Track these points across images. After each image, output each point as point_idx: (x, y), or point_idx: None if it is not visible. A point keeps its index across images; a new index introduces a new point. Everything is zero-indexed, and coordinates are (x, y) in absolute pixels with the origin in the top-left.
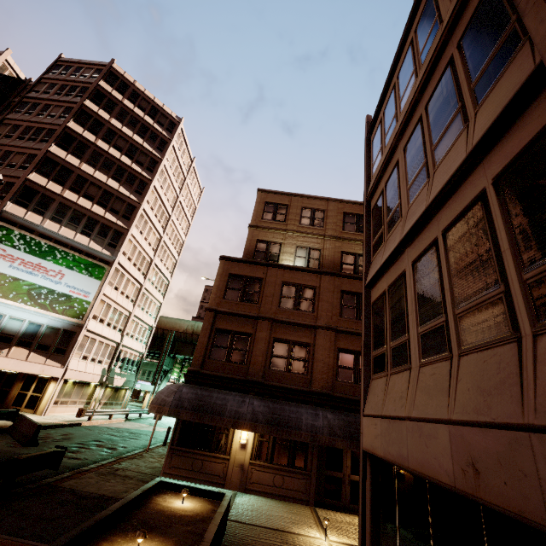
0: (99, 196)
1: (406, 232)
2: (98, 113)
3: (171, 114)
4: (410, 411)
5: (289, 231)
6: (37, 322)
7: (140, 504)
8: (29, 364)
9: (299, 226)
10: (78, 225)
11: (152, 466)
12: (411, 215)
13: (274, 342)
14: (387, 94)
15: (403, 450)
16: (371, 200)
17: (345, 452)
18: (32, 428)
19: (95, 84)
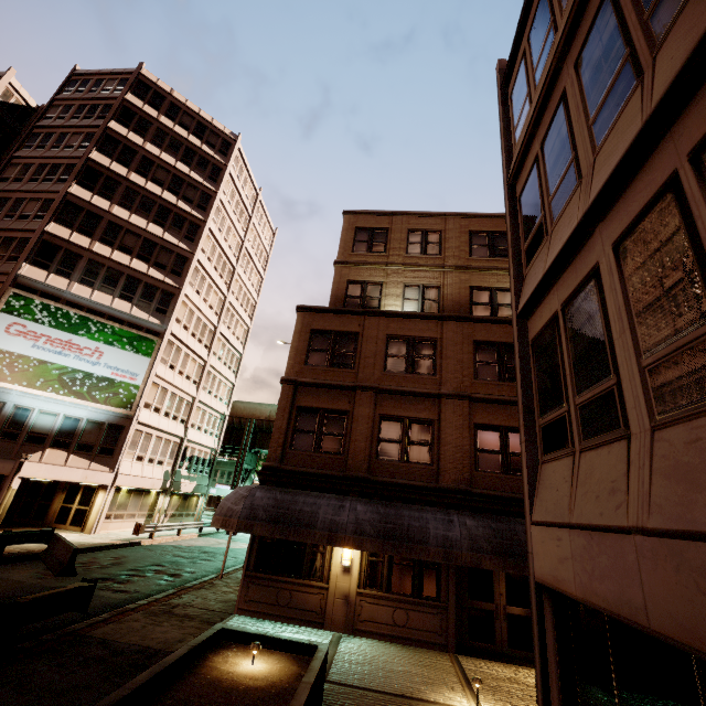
0: (139, 247)
1: (598, 191)
2: (128, 137)
3: (223, 131)
4: (642, 517)
5: (392, 265)
6: (74, 416)
7: (185, 670)
8: (67, 470)
9: (406, 256)
10: (116, 287)
11: (224, 598)
12: (605, 159)
13: (380, 421)
14: (533, 4)
15: (630, 593)
16: (516, 184)
17: (497, 573)
18: (68, 553)
19: (121, 98)
